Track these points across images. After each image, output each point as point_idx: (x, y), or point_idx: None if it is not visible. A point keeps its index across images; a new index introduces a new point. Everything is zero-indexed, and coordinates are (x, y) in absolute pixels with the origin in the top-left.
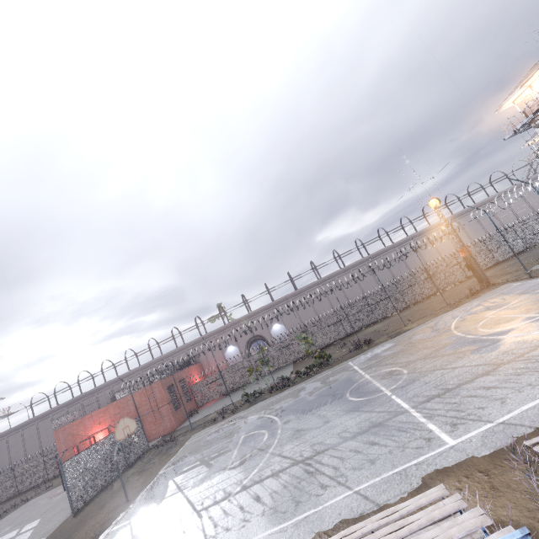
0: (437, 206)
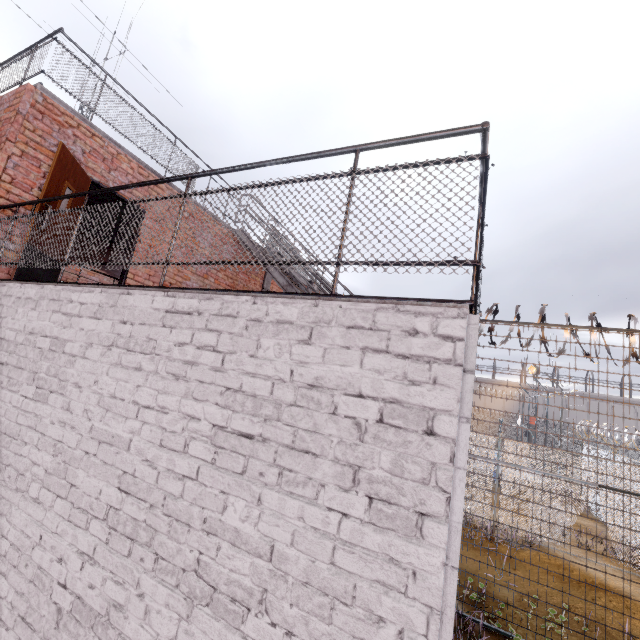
0: (533, 374)
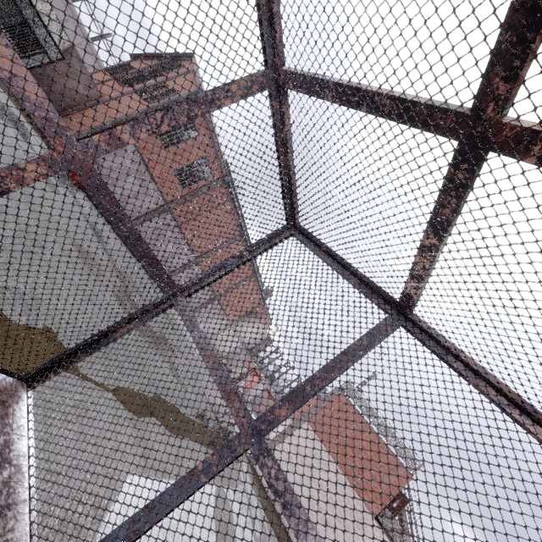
0: None
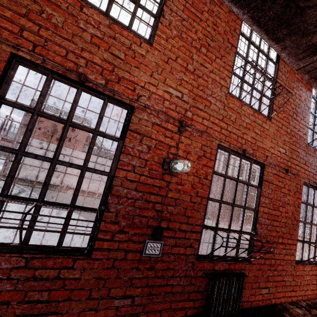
0: None
